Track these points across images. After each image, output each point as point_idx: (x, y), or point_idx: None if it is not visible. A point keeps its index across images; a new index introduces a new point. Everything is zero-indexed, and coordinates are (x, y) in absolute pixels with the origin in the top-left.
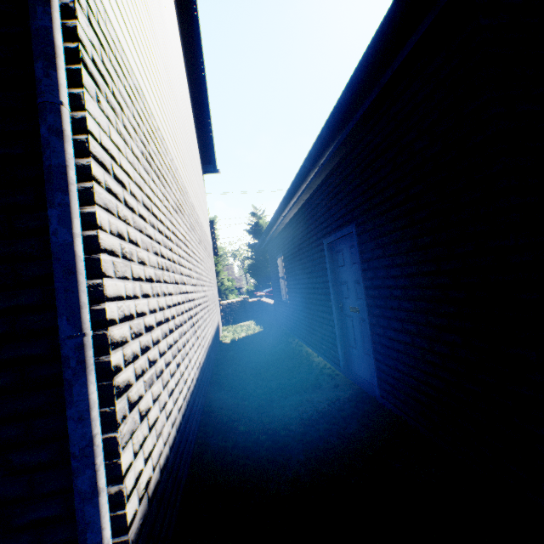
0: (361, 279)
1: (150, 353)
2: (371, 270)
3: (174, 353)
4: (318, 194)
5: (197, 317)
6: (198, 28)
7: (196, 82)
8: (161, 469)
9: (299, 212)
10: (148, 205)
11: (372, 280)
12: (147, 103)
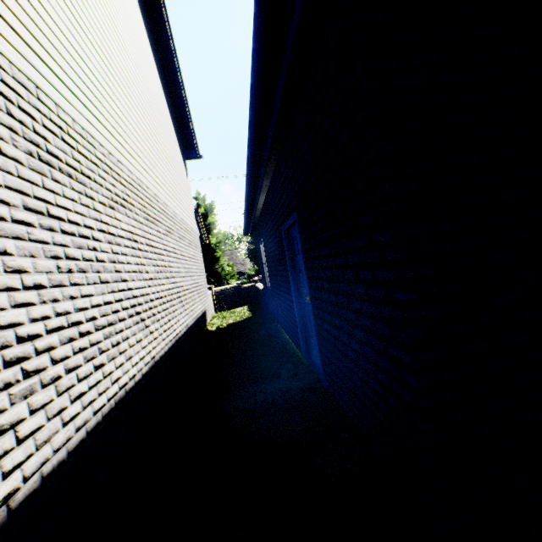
0: (305, 269)
1: (27, 363)
2: (310, 261)
3: (91, 355)
4: (274, 179)
5: (153, 311)
6: (163, 4)
7: (168, 63)
8: (46, 476)
9: (267, 197)
10: (39, 208)
11: (312, 271)
12: (47, 96)
